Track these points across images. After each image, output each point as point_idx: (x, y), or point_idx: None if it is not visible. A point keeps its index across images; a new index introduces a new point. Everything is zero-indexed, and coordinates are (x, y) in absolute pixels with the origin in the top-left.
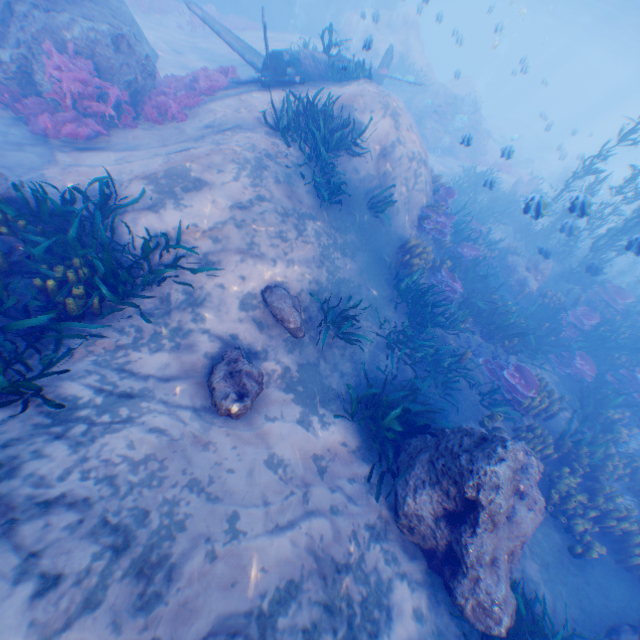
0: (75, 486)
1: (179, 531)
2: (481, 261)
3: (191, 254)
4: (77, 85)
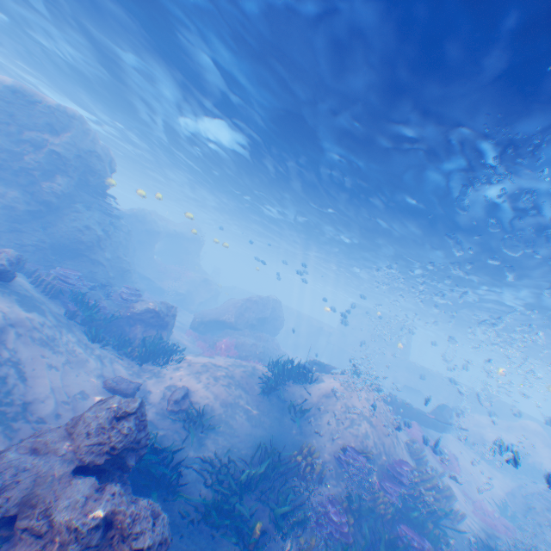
0: (66, 337)
1: (53, 350)
2: (406, 536)
3: (177, 364)
4: (225, 346)
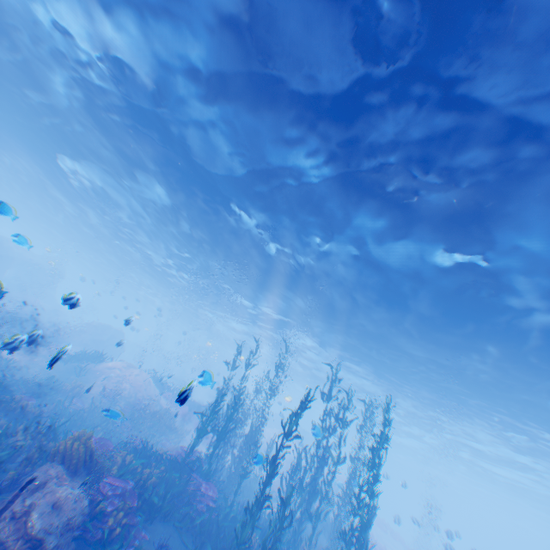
0: None
1: None
2: None
3: None
4: None
